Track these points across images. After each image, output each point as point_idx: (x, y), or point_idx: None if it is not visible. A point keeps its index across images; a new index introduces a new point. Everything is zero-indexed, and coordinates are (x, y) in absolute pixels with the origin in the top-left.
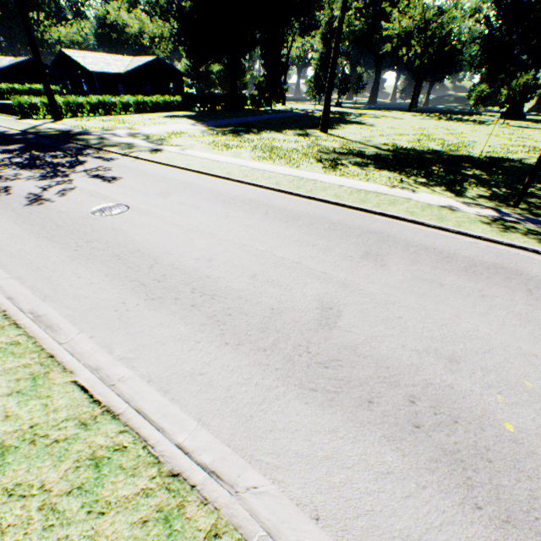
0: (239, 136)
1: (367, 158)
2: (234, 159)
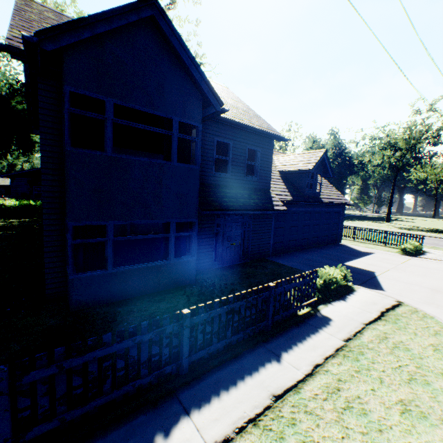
0: (347, 221)
1: (422, 230)
2: (364, 226)
